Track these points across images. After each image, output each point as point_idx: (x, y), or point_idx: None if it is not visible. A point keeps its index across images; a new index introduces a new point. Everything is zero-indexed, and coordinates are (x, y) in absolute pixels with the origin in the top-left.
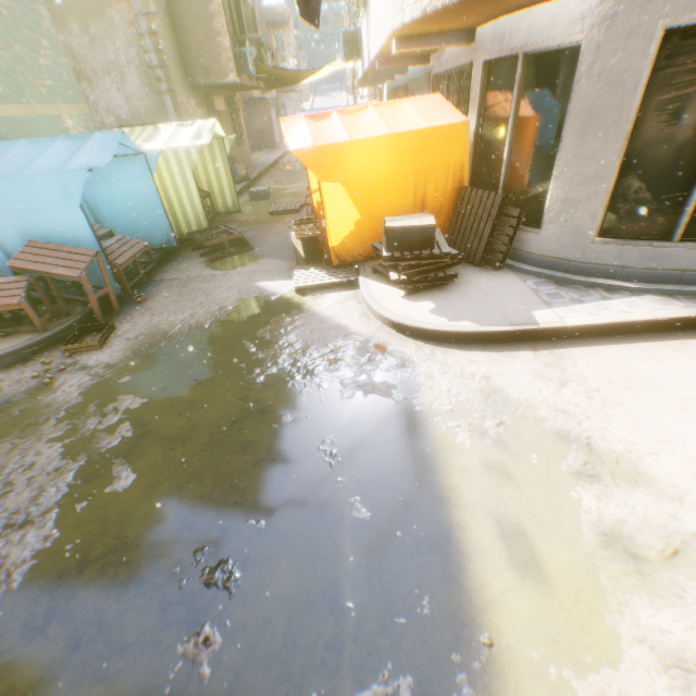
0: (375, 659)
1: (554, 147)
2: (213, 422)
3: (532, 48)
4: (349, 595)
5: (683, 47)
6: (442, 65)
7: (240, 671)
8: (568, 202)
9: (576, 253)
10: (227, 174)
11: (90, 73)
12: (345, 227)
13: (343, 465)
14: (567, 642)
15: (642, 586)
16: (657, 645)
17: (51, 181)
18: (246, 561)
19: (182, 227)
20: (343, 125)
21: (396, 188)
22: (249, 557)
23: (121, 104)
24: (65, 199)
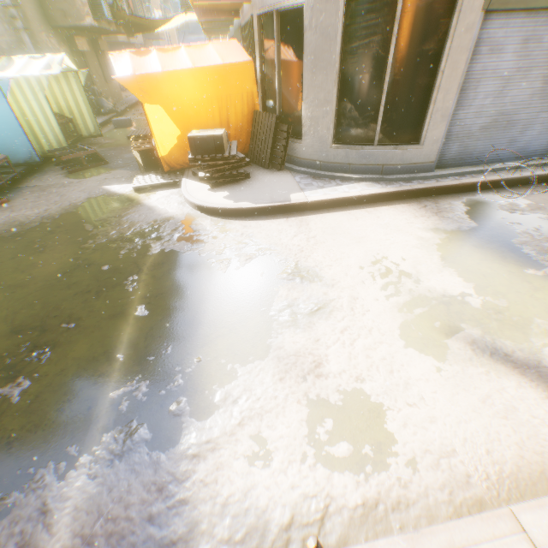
0: (129, 377)
1: (302, 80)
2: (50, 274)
3: (279, 6)
4: (122, 351)
5: (359, 11)
6: (244, 19)
7: (41, 395)
8: (313, 120)
9: (324, 156)
10: (86, 103)
11: None
12: (170, 141)
13: (138, 289)
14: (242, 354)
15: (294, 326)
16: (289, 349)
17: None
18: (57, 344)
19: (45, 146)
20: (158, 60)
21: (205, 111)
22: (60, 342)
23: None
24: None
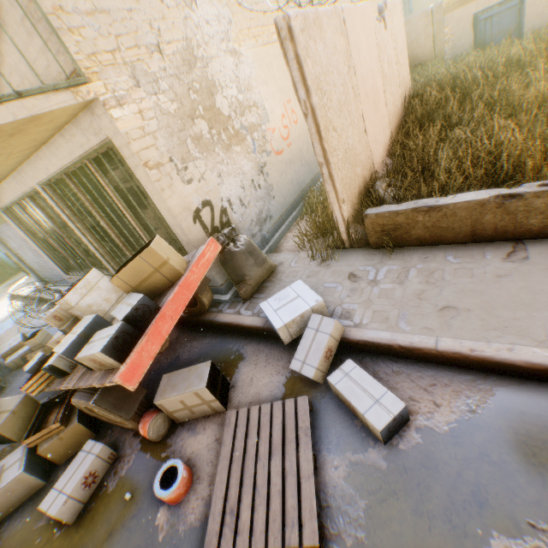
0: None
1: None
2: None
3: None
4: None
5: None
6: None
7: None
8: None
9: None
10: None
11: None
12: None
13: None
14: None
15: None
16: None
17: None
18: None
19: None
20: None
21: None
22: None
23: None
24: None
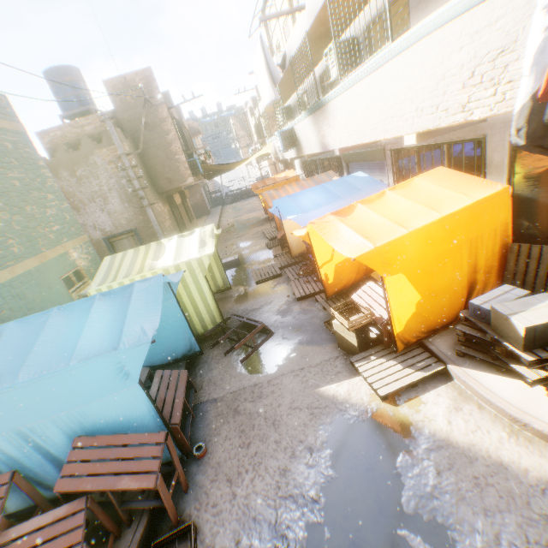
0: None
1: None
2: None
3: None
4: None
5: None
6: None
7: None
8: None
9: None
10: (216, 260)
11: (78, 203)
12: (406, 312)
13: None
14: None
15: None
16: None
17: (104, 365)
18: None
19: (196, 327)
20: (382, 216)
21: (451, 262)
22: None
23: (105, 220)
24: (120, 379)
